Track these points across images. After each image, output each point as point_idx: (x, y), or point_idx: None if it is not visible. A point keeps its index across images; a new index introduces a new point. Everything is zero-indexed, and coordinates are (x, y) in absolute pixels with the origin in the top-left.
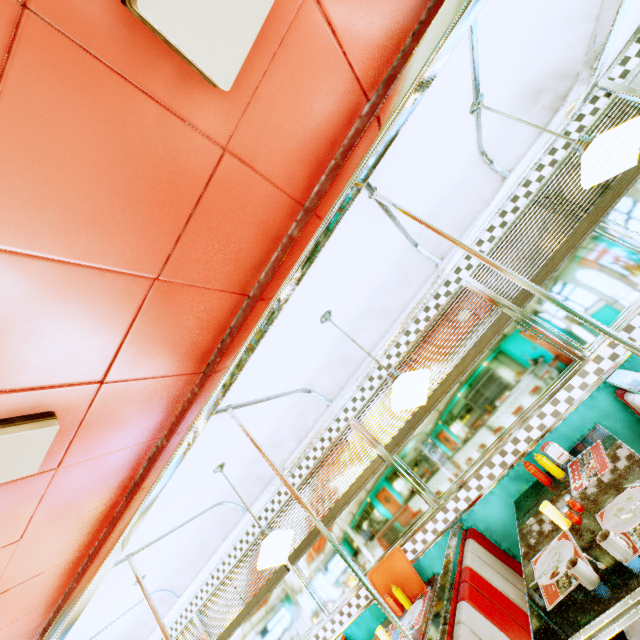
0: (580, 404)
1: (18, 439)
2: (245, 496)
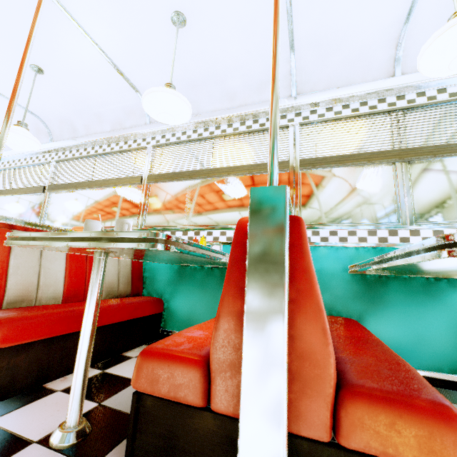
0: None
1: None
2: (58, 132)
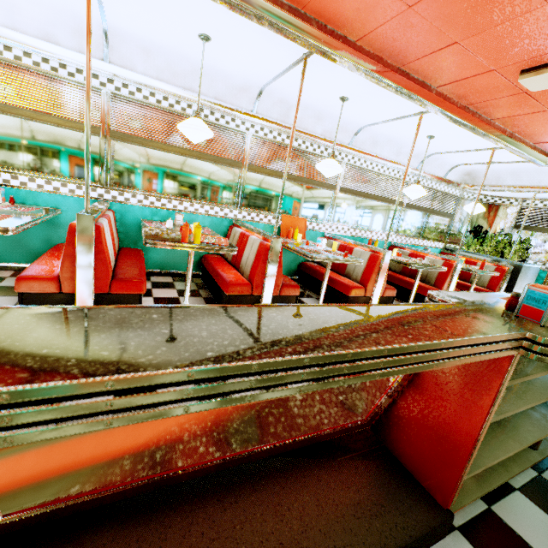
0: (383, 241)
1: (547, 87)
2: (267, 107)
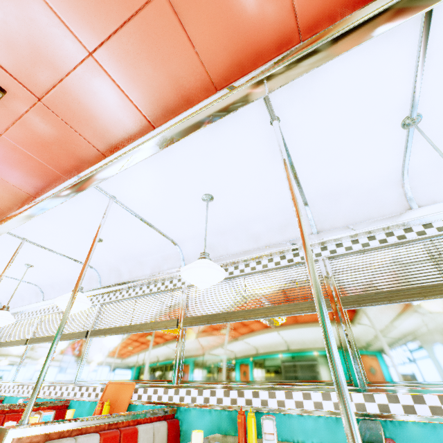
0: (324, 417)
1: None
2: (107, 278)
